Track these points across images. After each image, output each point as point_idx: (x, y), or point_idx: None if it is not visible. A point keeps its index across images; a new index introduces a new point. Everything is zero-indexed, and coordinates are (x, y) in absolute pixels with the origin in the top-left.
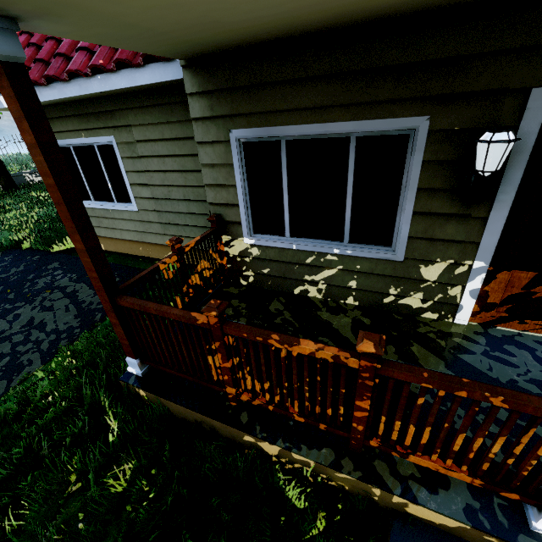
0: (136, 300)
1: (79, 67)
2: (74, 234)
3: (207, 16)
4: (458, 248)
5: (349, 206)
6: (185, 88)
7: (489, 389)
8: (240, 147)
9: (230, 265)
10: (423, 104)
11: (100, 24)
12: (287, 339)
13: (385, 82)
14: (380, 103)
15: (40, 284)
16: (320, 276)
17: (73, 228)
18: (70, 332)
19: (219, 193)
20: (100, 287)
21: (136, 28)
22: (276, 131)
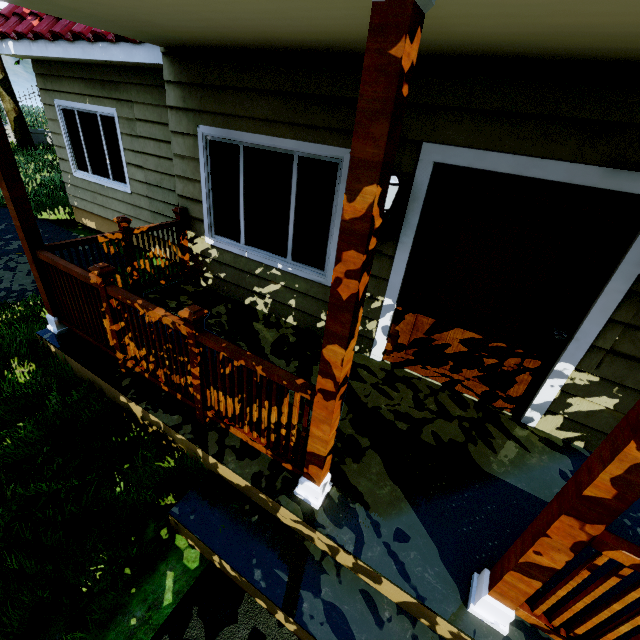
0: (53, 256)
1: (83, 30)
2: (2, 181)
3: (136, 16)
4: (374, 282)
5: (292, 223)
6: (164, 75)
7: (258, 360)
8: (206, 144)
9: (193, 263)
10: (347, 137)
11: (43, 3)
12: (147, 305)
13: (319, 110)
14: (316, 128)
15: (13, 246)
16: (267, 289)
17: (0, 175)
18: (22, 293)
19: (187, 186)
20: (23, 237)
21: (81, 12)
22: (235, 135)
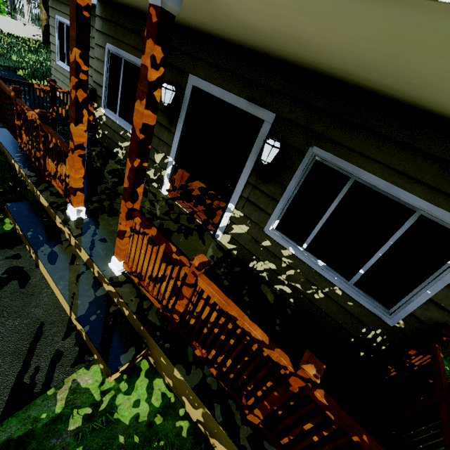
0: (1, 81)
1: None
2: None
3: None
4: (167, 148)
5: None
6: (96, 11)
7: (60, 139)
8: (109, 54)
9: (95, 123)
10: None
11: None
12: (29, 109)
13: None
14: None
15: None
16: (124, 145)
17: None
18: None
19: (98, 76)
20: None
21: None
22: (121, 52)
